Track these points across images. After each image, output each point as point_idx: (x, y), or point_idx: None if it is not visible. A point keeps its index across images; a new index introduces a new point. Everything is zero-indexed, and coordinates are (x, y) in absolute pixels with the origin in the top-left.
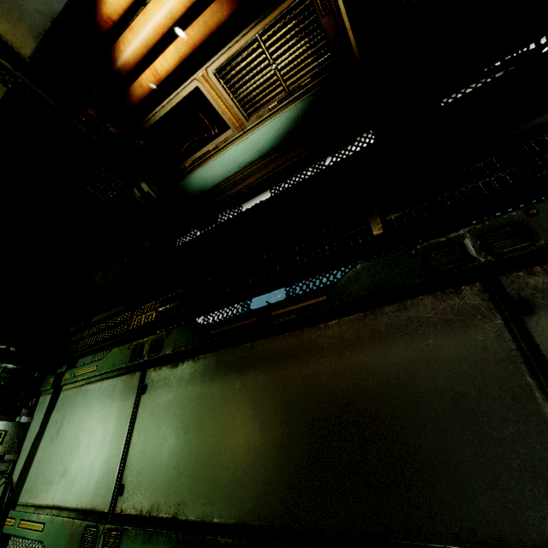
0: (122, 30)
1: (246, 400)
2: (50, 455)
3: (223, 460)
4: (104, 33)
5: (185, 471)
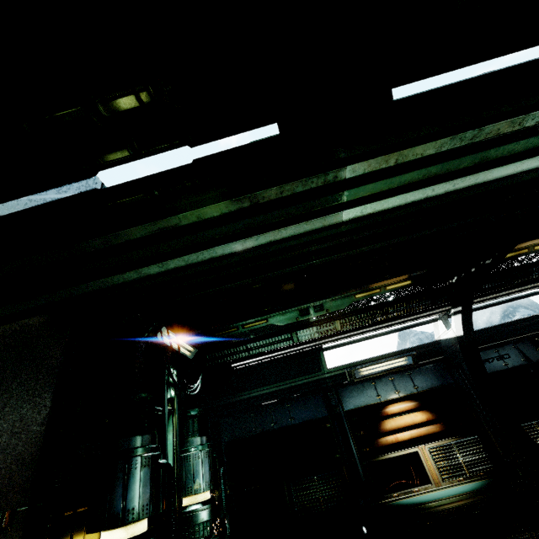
0: (386, 418)
1: None
2: None
3: None
4: (380, 416)
5: None
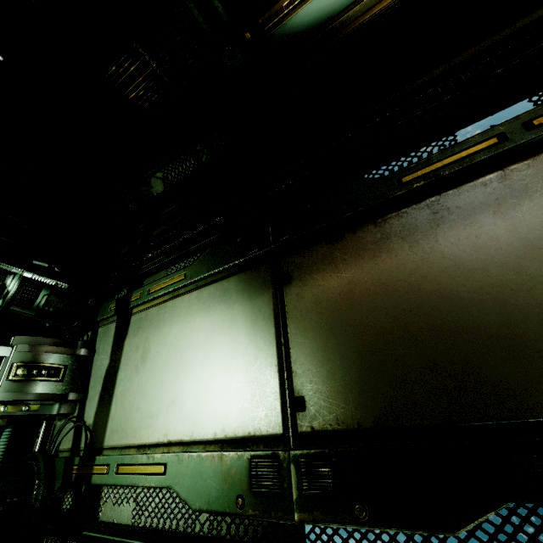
0: None
1: (536, 240)
2: (139, 386)
3: (527, 327)
4: None
5: (436, 358)
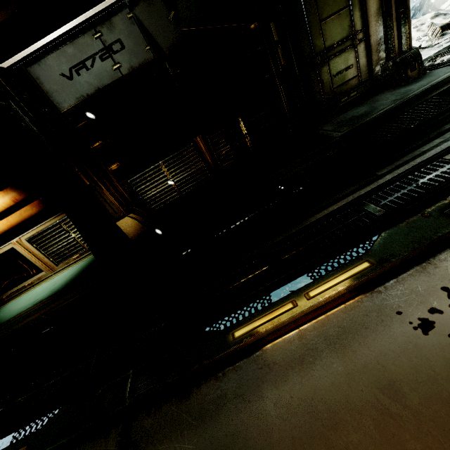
0: None
1: None
2: None
3: None
4: None
5: None
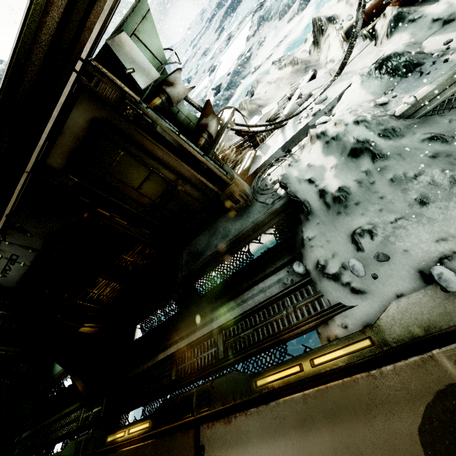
0: None
1: None
2: None
3: None
4: None
5: None
